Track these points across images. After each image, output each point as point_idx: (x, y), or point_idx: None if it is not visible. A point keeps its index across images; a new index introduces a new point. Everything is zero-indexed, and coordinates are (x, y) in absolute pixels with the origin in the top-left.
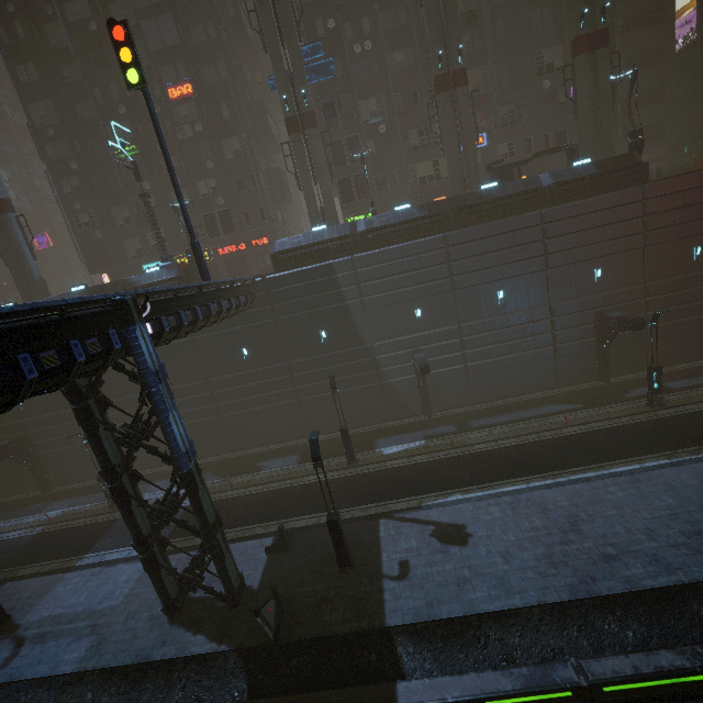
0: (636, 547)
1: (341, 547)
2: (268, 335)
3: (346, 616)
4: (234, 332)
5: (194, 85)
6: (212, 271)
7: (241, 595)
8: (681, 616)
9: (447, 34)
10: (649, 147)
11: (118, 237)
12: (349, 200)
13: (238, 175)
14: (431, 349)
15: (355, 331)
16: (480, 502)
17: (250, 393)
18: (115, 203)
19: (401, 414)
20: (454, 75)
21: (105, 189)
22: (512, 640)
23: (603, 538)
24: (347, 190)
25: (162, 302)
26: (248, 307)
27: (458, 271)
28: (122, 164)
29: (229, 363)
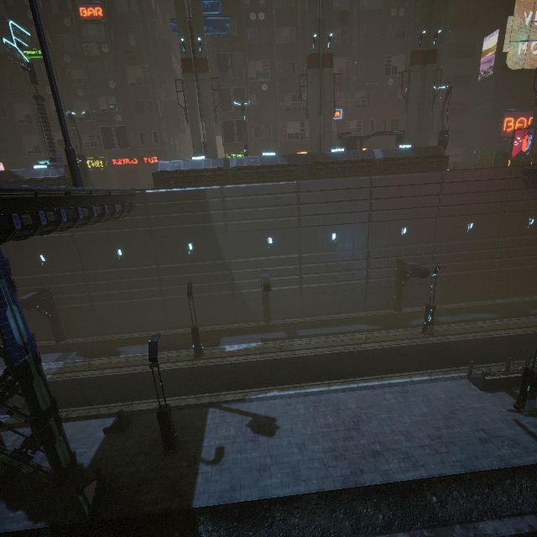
0: (396, 446)
1: (167, 434)
2: (142, 241)
3: (160, 497)
4: (111, 234)
5: (105, 10)
6: (105, 178)
7: (70, 473)
8: (418, 503)
9: (322, 22)
10: (452, 145)
11: (16, 131)
12: (230, 140)
13: (138, 99)
14: (276, 271)
15: (217, 248)
16: (291, 399)
17: (121, 288)
18: (17, 100)
19: (247, 318)
20: (323, 56)
21: (9, 85)
22: (293, 521)
23: (375, 437)
24: (230, 131)
25: (14, 200)
26: (126, 214)
27: (305, 213)
28: (16, 63)
29: (104, 259)
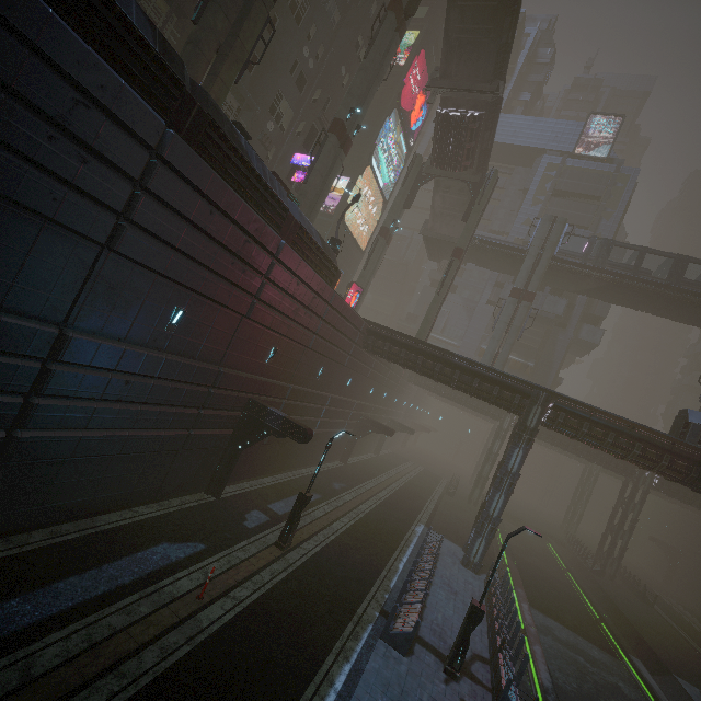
0: None
1: None
2: None
3: None
4: None
5: None
6: None
7: None
8: None
9: None
10: None
11: None
12: None
13: None
14: None
15: None
16: None
17: None
18: None
19: None
20: None
21: None
22: None
23: None
24: None
25: None
26: None
27: (144, 219)
28: None
29: None
